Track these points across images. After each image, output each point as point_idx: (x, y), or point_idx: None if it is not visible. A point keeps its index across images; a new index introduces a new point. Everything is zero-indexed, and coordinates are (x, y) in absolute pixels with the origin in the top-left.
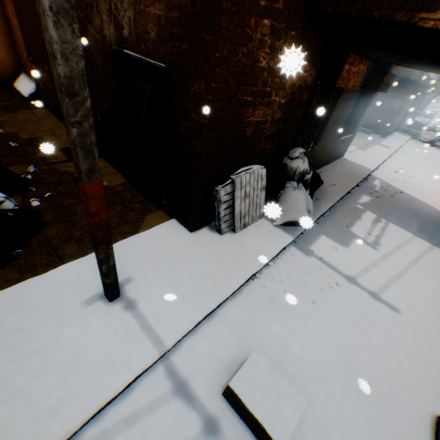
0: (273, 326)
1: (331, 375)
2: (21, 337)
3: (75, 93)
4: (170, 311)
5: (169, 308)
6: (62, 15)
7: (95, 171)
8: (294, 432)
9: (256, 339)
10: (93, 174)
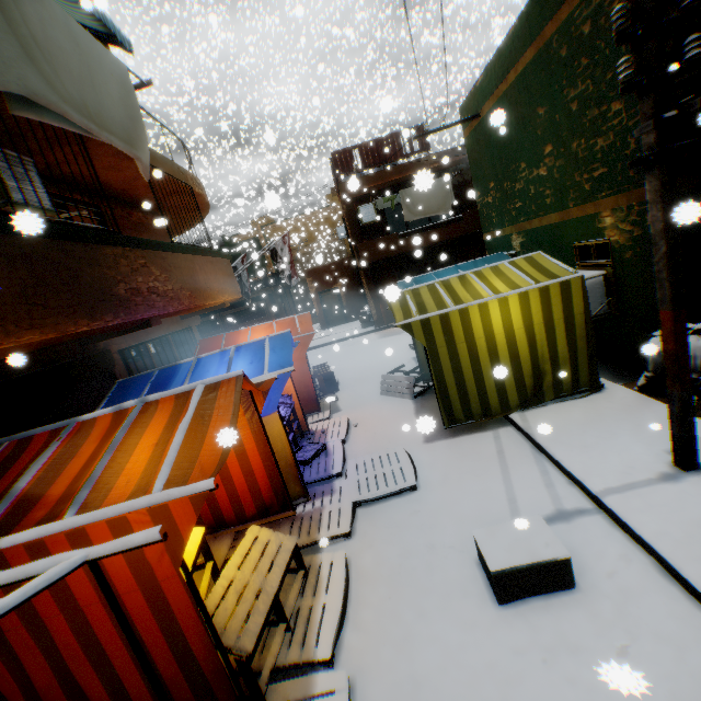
0: (631, 665)
1: (511, 700)
2: (628, 426)
3: (654, 243)
4: (657, 508)
5: (662, 507)
6: (651, 203)
7: (663, 301)
8: (481, 590)
9: (606, 615)
10: (662, 304)
